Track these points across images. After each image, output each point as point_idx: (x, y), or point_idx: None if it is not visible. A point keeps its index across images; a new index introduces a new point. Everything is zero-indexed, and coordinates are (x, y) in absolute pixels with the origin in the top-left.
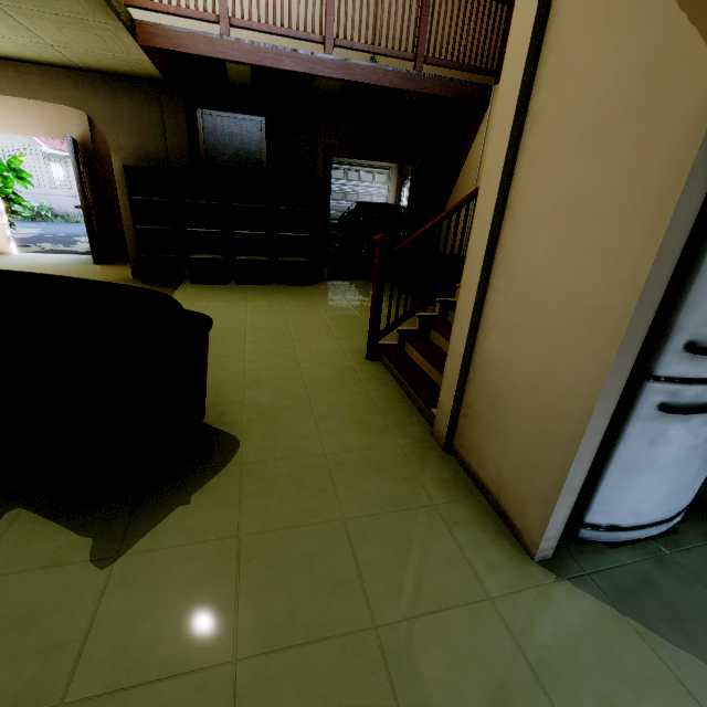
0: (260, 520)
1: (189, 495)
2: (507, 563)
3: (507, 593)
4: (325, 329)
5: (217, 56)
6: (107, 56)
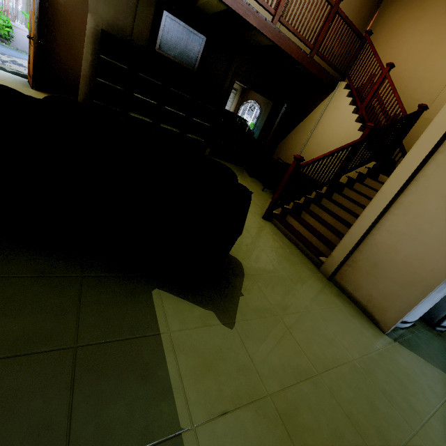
0: (281, 308)
1: (240, 290)
2: (377, 334)
3: (384, 347)
4: None
5: None
6: None
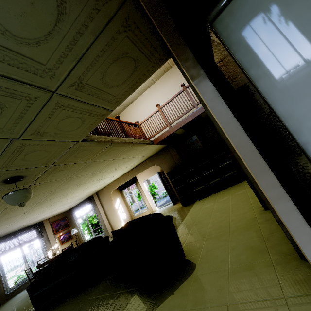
0: (193, 303)
1: (174, 291)
2: None
3: None
4: (246, 201)
5: (170, 133)
6: (153, 151)
